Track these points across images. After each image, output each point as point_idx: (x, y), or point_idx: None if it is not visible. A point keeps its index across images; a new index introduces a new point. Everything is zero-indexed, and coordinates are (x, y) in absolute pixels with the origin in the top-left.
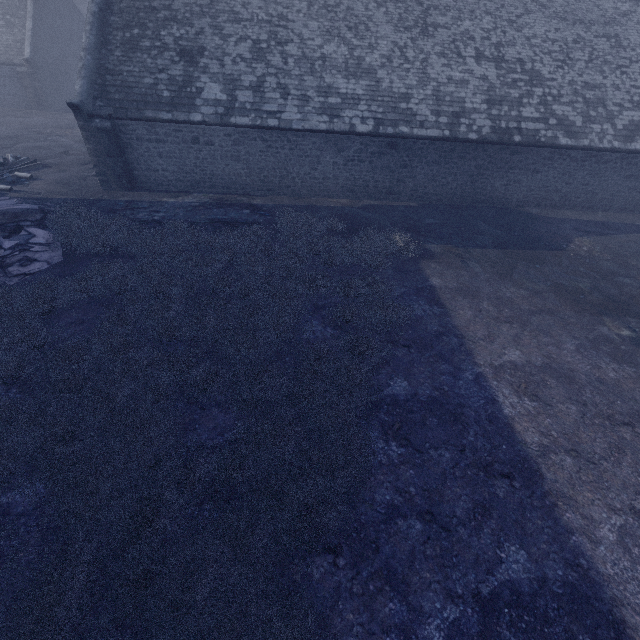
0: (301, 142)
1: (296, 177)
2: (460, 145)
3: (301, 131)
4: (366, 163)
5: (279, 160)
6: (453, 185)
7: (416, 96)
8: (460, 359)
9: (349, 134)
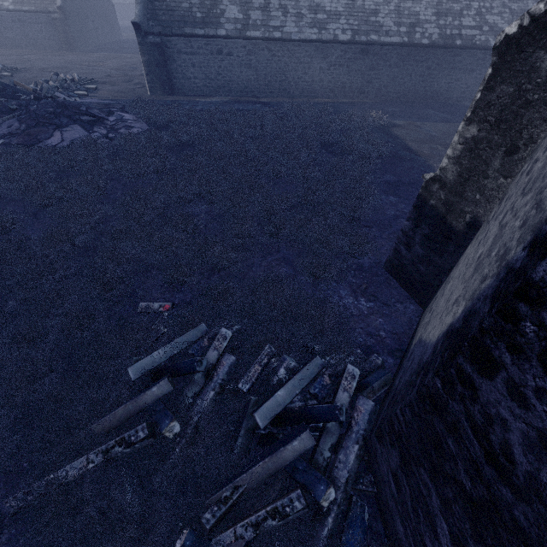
0: (297, 51)
1: (291, 81)
2: (415, 50)
3: (298, 41)
4: (344, 67)
5: (280, 67)
6: (409, 84)
7: (382, 11)
8: (425, 168)
9: (333, 42)
